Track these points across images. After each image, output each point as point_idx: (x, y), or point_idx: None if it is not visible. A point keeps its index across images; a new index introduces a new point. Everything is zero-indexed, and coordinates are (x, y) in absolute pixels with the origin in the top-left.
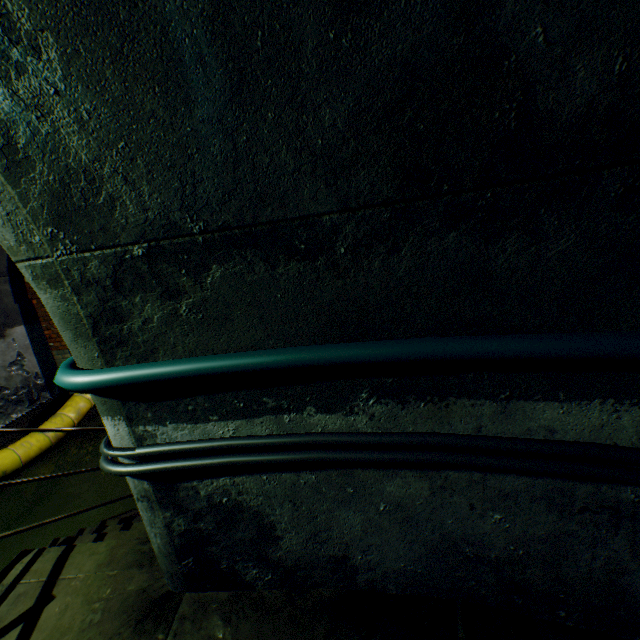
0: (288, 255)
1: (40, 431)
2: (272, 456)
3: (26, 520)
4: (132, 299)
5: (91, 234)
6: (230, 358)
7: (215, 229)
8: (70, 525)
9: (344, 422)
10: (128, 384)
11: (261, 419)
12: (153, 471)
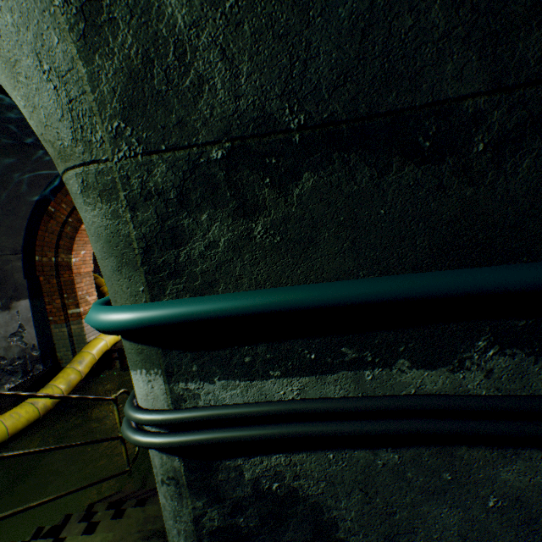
0: (404, 157)
1: (39, 396)
2: (353, 426)
3: (4, 500)
4: (197, 216)
5: (164, 130)
6: (318, 289)
7: (317, 123)
8: (50, 507)
9: (448, 381)
10: (183, 322)
11: (335, 376)
12: (194, 443)
